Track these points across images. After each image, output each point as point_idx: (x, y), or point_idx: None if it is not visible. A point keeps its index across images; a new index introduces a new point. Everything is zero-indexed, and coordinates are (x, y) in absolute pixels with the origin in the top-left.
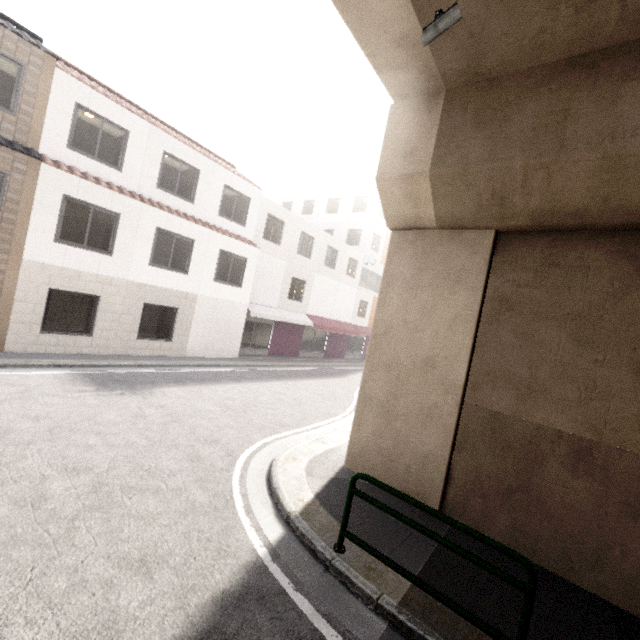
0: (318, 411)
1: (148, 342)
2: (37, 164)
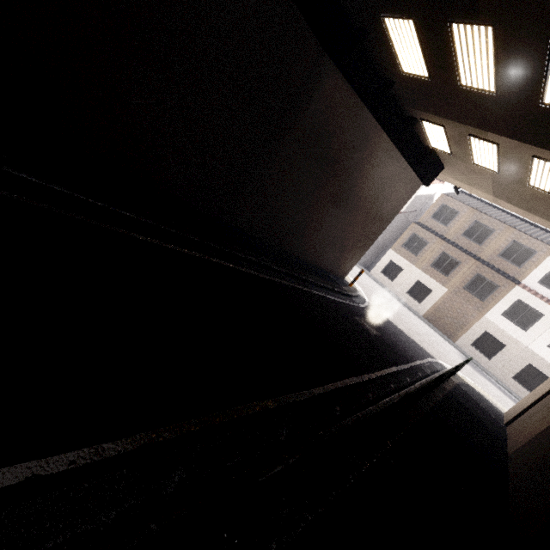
0: None
1: (517, 384)
2: (514, 285)
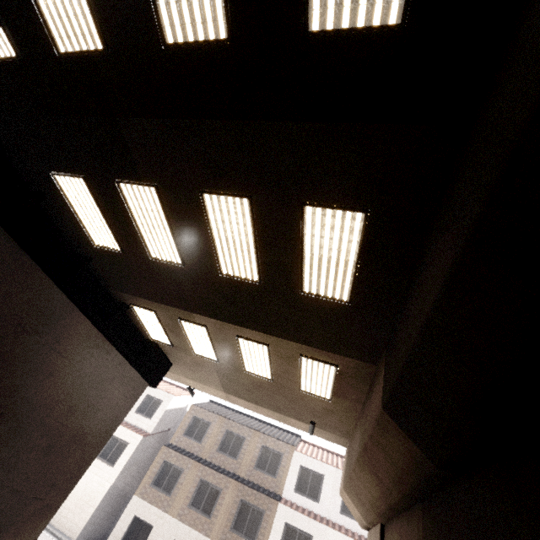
0: None
1: None
2: (277, 503)
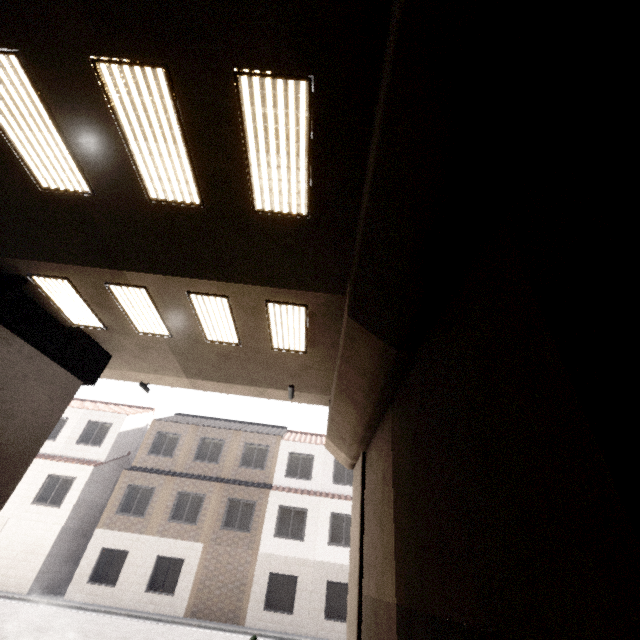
0: None
1: (333, 623)
2: (268, 491)
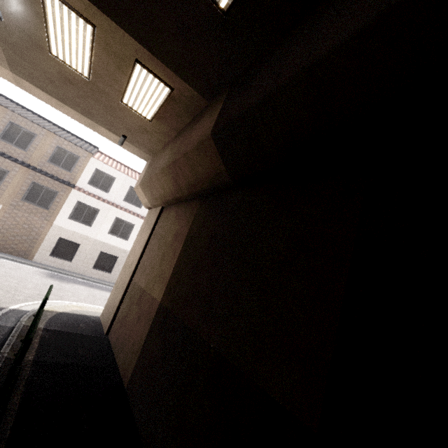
0: None
1: (98, 271)
2: (71, 189)
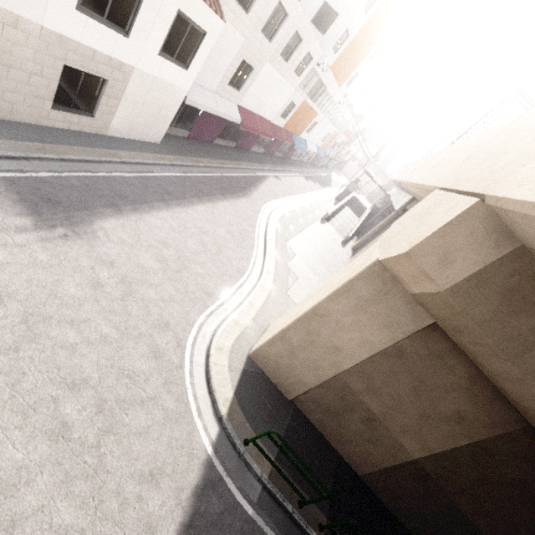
0: (232, 266)
1: (65, 114)
2: None
